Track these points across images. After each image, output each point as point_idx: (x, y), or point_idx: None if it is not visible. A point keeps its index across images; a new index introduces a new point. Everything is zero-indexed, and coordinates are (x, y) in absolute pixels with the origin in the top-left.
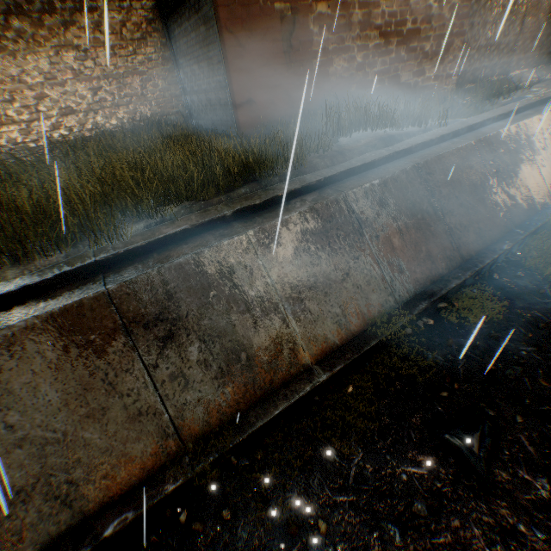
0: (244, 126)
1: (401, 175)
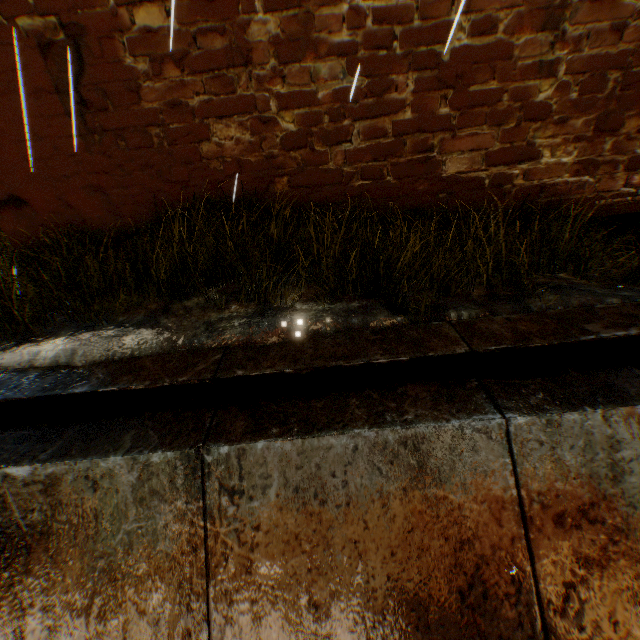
0: (18, 237)
1: (122, 471)
